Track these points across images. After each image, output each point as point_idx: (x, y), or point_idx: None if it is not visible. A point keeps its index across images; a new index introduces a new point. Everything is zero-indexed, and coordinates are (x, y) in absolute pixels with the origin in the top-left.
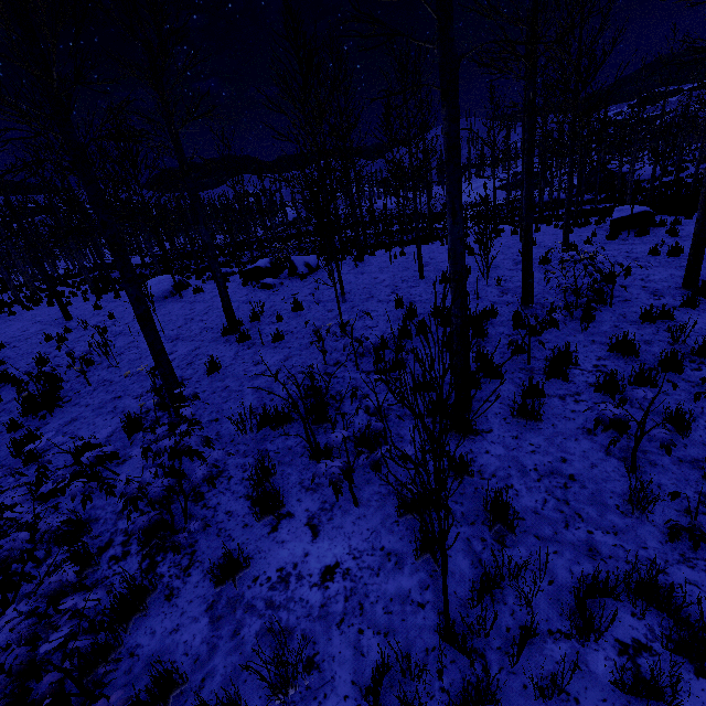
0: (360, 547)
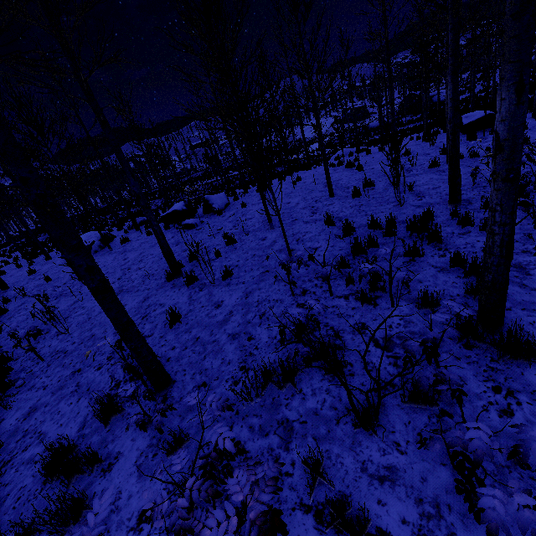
0: None
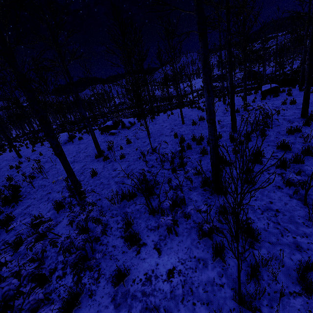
0: (183, 257)
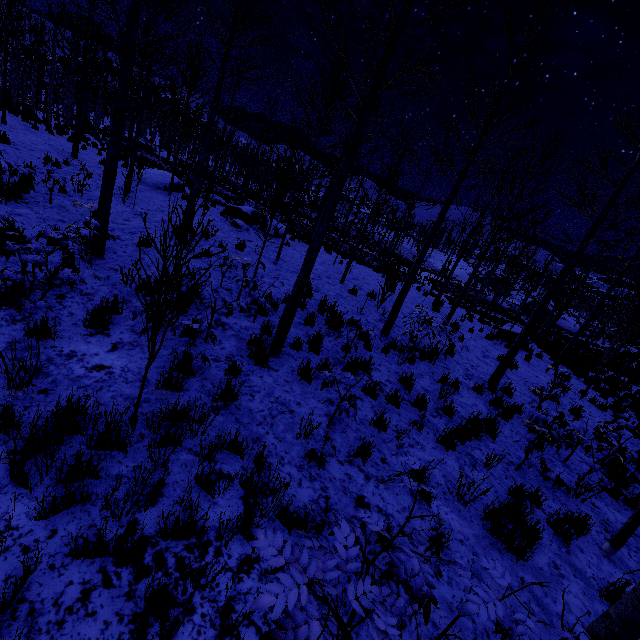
0: (132, 368)
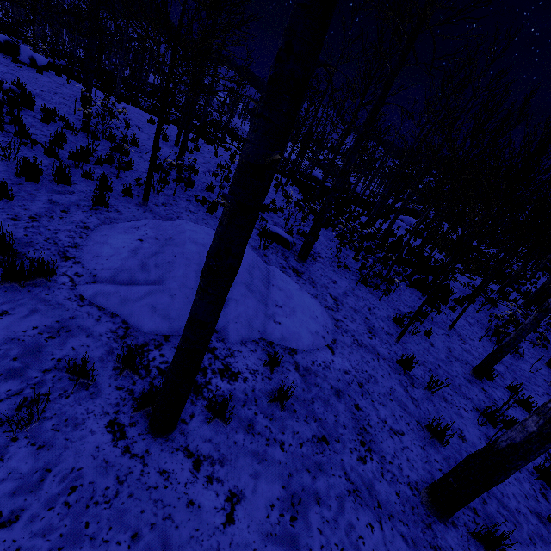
0: None
